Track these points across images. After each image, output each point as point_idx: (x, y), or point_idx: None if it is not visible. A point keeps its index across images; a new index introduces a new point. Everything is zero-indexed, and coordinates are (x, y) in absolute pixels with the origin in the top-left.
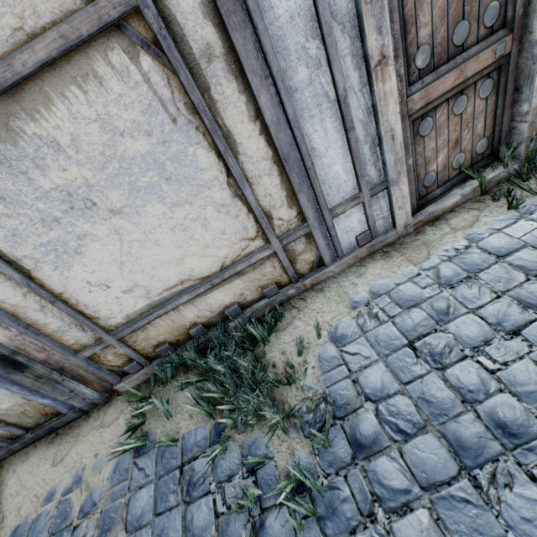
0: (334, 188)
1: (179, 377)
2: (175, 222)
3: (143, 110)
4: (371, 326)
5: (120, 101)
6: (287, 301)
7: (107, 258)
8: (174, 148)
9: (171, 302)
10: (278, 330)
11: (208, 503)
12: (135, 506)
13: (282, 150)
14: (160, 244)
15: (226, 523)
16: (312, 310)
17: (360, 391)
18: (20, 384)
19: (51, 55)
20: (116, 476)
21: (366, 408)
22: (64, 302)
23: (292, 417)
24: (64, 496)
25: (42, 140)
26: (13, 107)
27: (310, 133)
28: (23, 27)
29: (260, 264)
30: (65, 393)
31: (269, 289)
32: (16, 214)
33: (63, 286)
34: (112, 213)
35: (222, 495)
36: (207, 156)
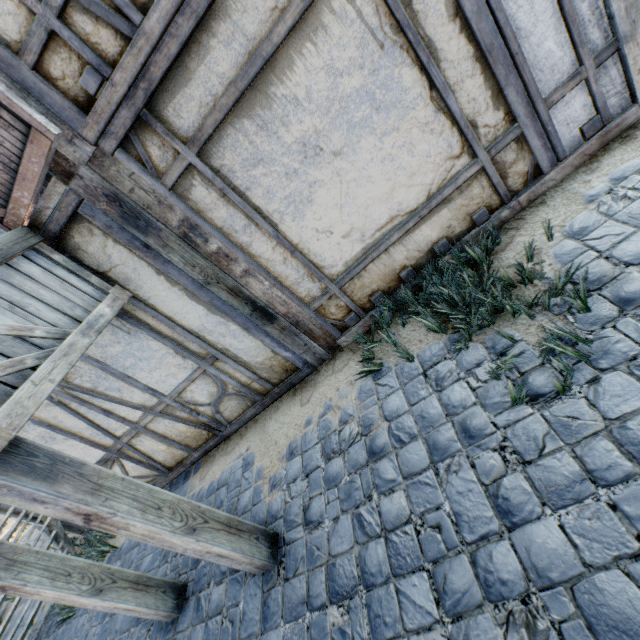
0: (546, 71)
1: (396, 321)
2: (384, 154)
3: (356, 46)
4: (619, 208)
5: (339, 43)
6: (500, 228)
7: (330, 203)
8: (381, 76)
9: (383, 243)
10: (497, 252)
11: (461, 385)
12: (389, 406)
13: (484, 42)
14: (372, 180)
15: (485, 391)
16: (534, 223)
17: (616, 262)
18: (271, 336)
19: (295, 21)
20: (362, 395)
21: (628, 272)
22: (299, 252)
23: (535, 307)
24: (320, 418)
25: (287, 100)
26: (269, 77)
27: (514, 13)
28: (277, 6)
29: (466, 187)
30: (300, 346)
31: (479, 215)
32: (269, 172)
33: (299, 237)
34: (333, 156)
35: (474, 377)
36: (410, 74)
